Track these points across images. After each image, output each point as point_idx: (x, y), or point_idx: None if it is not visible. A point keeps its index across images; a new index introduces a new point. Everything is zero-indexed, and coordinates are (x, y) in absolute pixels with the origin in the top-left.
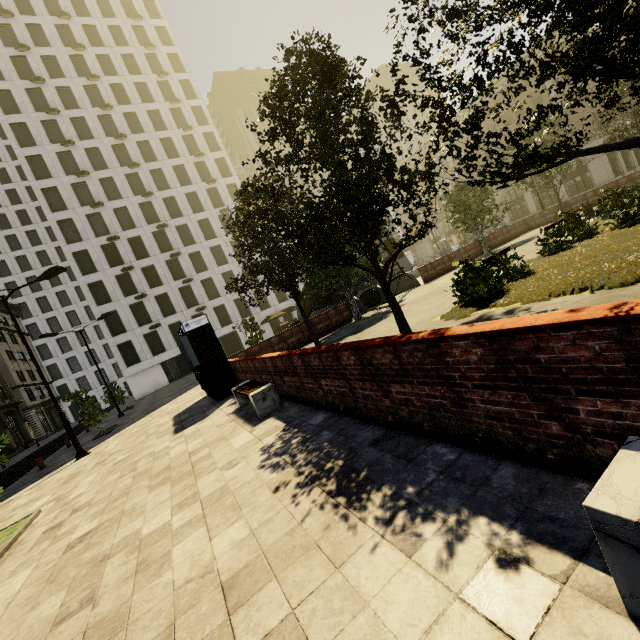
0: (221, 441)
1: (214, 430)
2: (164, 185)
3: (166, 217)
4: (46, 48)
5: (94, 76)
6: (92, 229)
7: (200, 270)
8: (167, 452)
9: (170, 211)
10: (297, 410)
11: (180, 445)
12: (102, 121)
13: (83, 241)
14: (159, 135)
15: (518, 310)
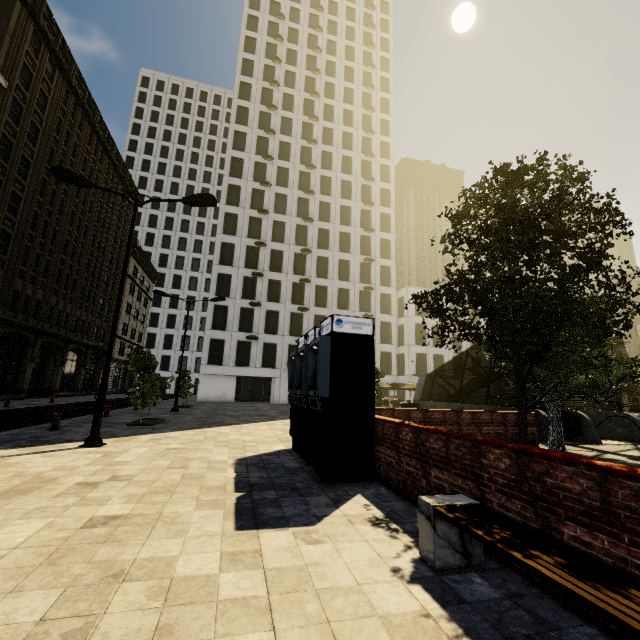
0: None
1: None
2: (326, 218)
3: (313, 244)
4: (291, 89)
5: (315, 117)
6: (248, 230)
7: (319, 304)
8: (204, 638)
9: (319, 241)
10: None
11: (253, 634)
12: (303, 151)
13: (236, 236)
14: (342, 177)
15: None
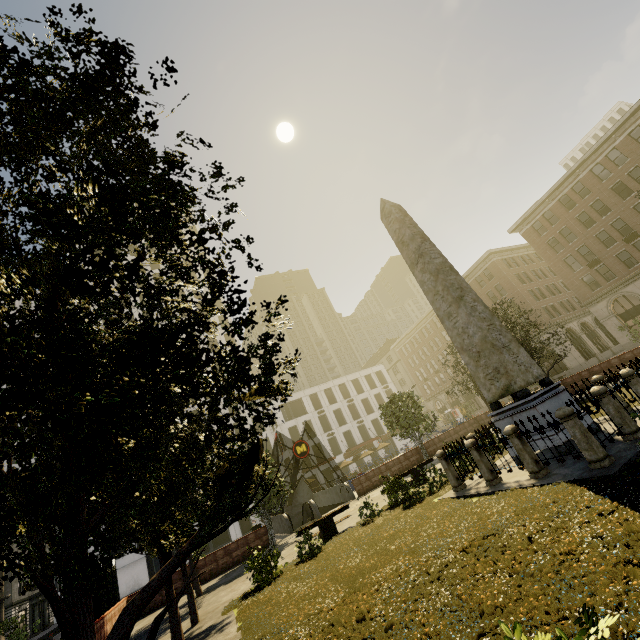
0: None
1: None
2: None
3: None
4: None
5: None
6: None
7: None
8: None
9: None
10: None
11: None
12: None
13: None
14: None
15: (223, 628)
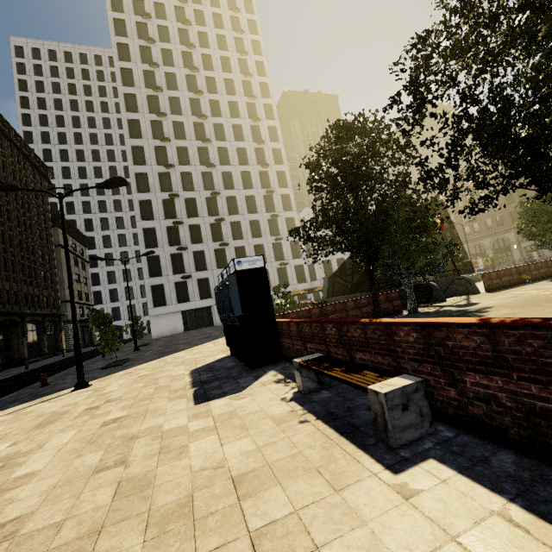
0: (311, 481)
1: (271, 429)
2: (226, 161)
3: (220, 187)
4: (167, 44)
5: (196, 68)
6: (160, 185)
7: (236, 238)
8: (184, 444)
9: (225, 183)
10: (533, 473)
11: (208, 437)
12: (192, 103)
13: (150, 193)
14: (232, 121)
15: None
